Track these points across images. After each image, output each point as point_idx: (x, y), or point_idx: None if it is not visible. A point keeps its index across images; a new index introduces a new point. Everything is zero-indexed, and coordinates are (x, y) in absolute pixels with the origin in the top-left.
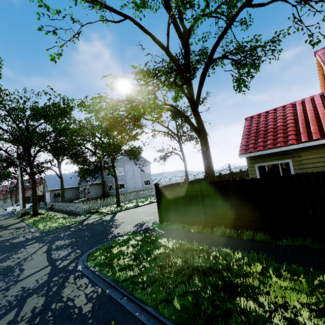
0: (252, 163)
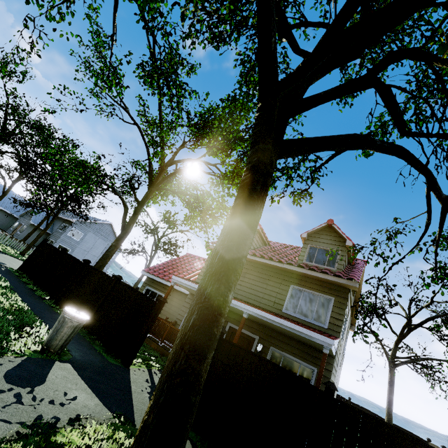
0: (146, 283)
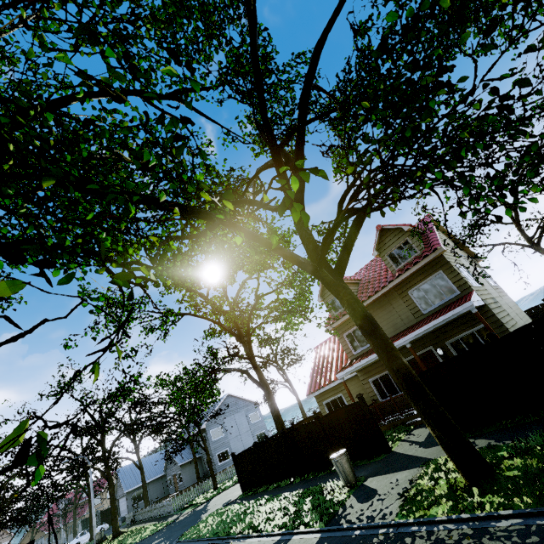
0: (320, 401)
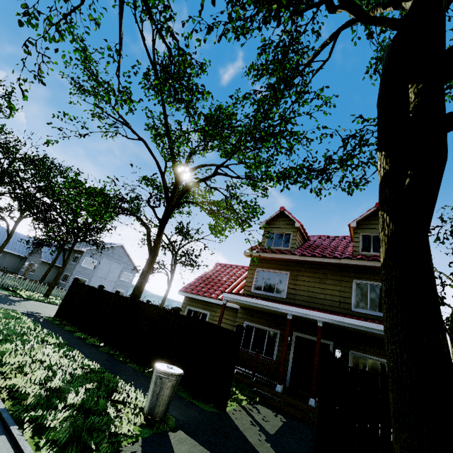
0: (186, 303)
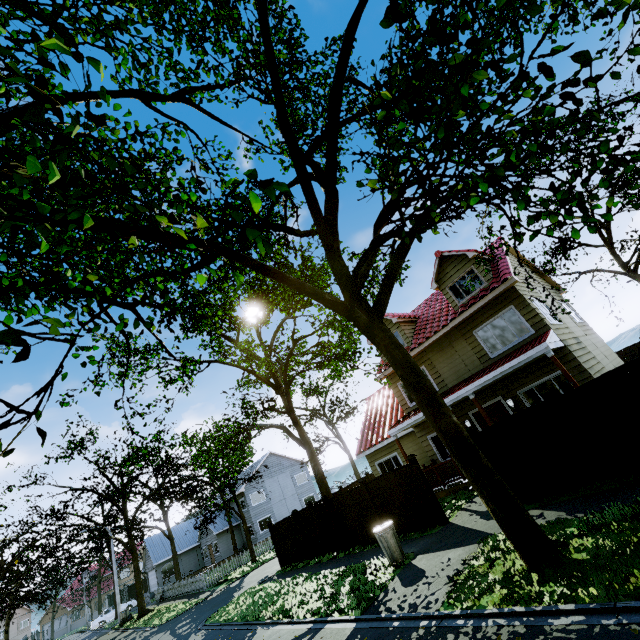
0: (372, 461)
